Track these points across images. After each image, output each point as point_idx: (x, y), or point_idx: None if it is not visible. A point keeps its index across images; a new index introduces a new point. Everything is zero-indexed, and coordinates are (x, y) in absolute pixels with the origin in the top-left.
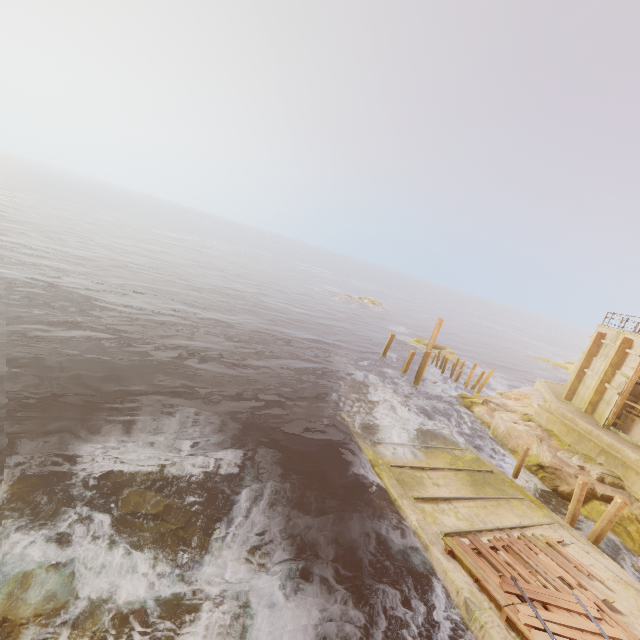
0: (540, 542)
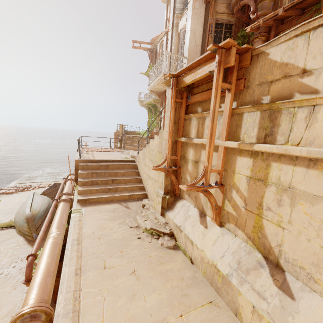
0: (47, 184)
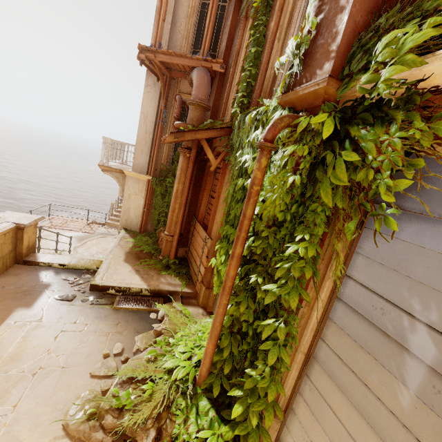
0: None
